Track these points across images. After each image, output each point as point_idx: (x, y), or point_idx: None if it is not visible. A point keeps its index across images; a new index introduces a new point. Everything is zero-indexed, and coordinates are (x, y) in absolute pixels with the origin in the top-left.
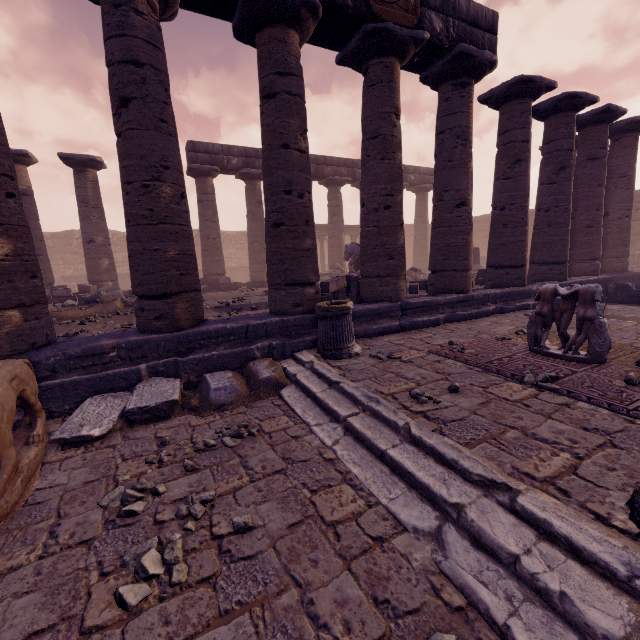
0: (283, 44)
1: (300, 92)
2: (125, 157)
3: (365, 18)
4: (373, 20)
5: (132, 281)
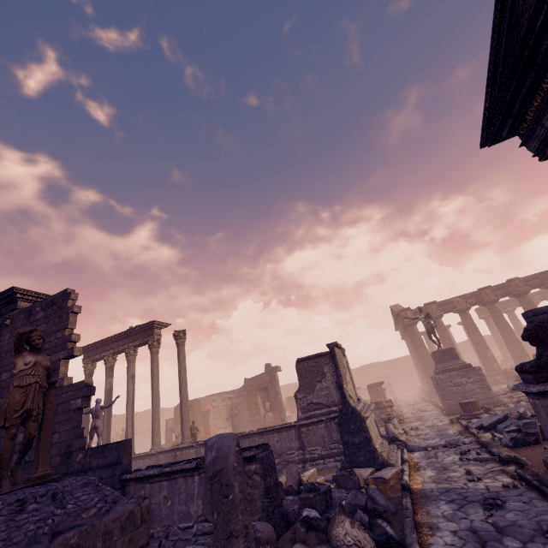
0: (525, 299)
1: (534, 306)
2: (502, 332)
3: (543, 284)
4: (546, 283)
5: (512, 355)
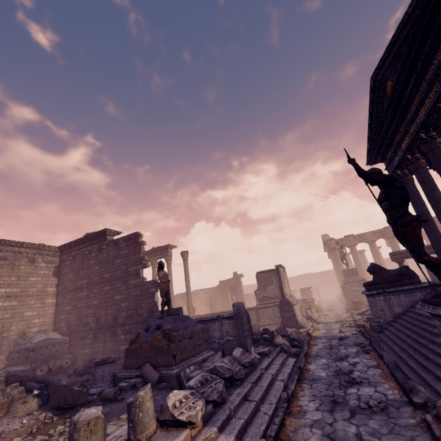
0: None
1: None
2: None
3: None
4: None
5: None
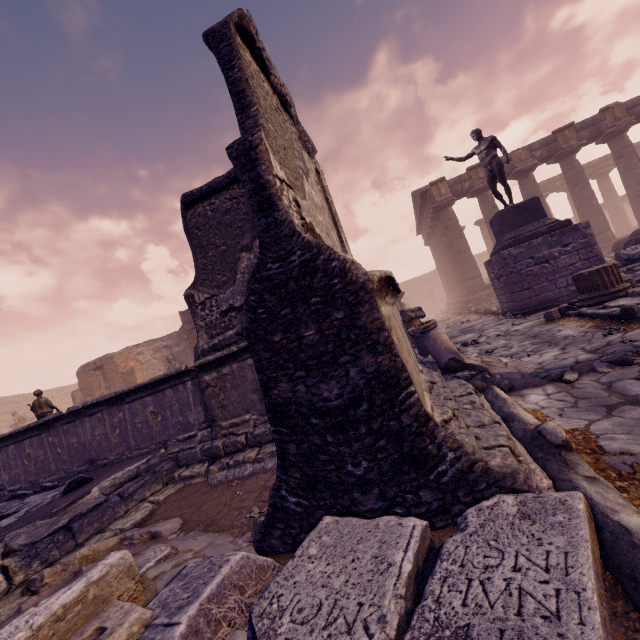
0: (622, 140)
1: (633, 150)
2: (579, 199)
3: None
4: None
5: None
